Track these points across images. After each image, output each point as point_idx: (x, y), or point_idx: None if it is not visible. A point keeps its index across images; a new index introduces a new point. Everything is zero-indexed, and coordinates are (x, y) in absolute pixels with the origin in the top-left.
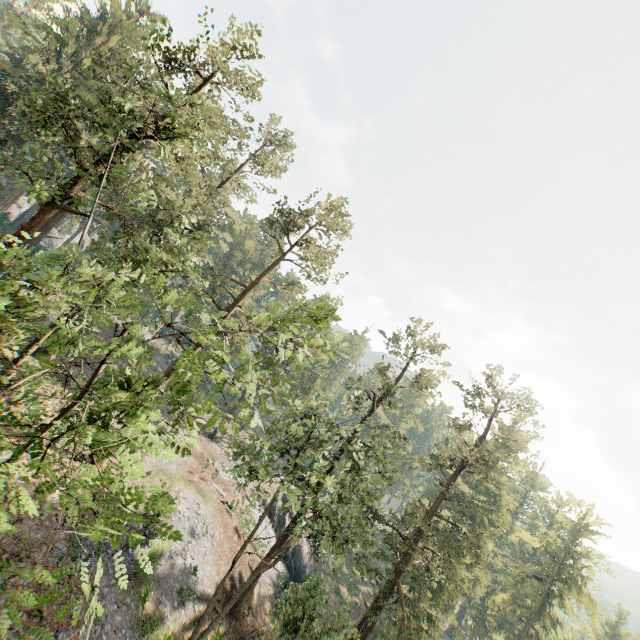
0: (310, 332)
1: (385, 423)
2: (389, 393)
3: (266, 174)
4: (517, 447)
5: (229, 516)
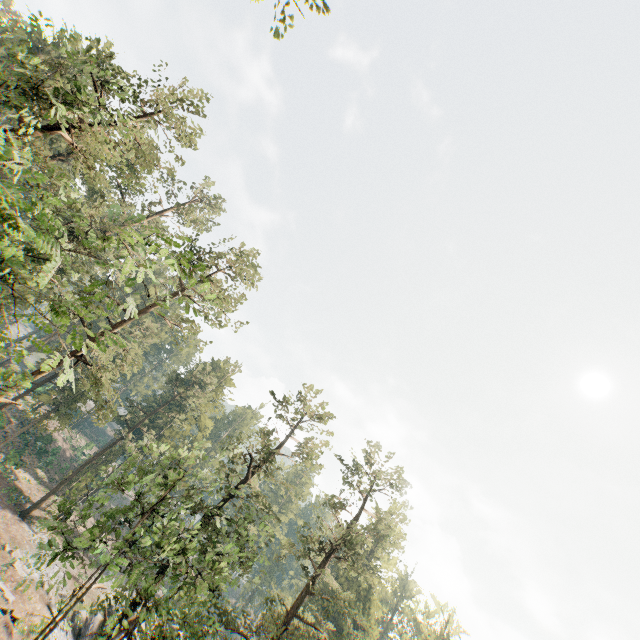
0: (198, 393)
1: (257, 492)
2: (268, 458)
3: (188, 222)
4: (390, 541)
5: (8, 633)
